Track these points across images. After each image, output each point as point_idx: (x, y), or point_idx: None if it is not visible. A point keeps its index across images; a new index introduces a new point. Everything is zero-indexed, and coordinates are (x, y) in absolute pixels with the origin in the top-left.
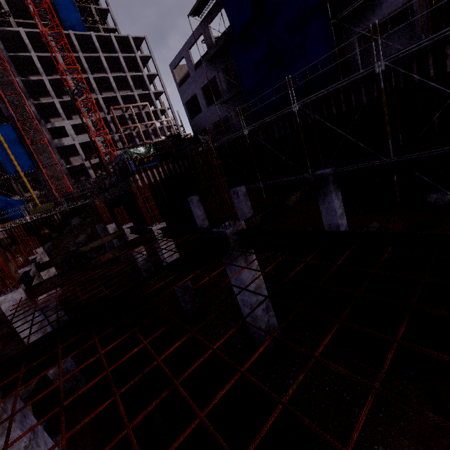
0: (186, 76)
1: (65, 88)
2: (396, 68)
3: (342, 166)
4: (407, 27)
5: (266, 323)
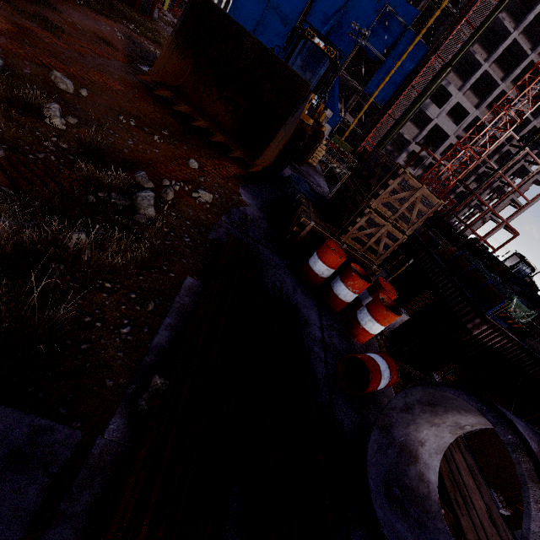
0: None
1: None
2: None
3: None
4: None
5: None
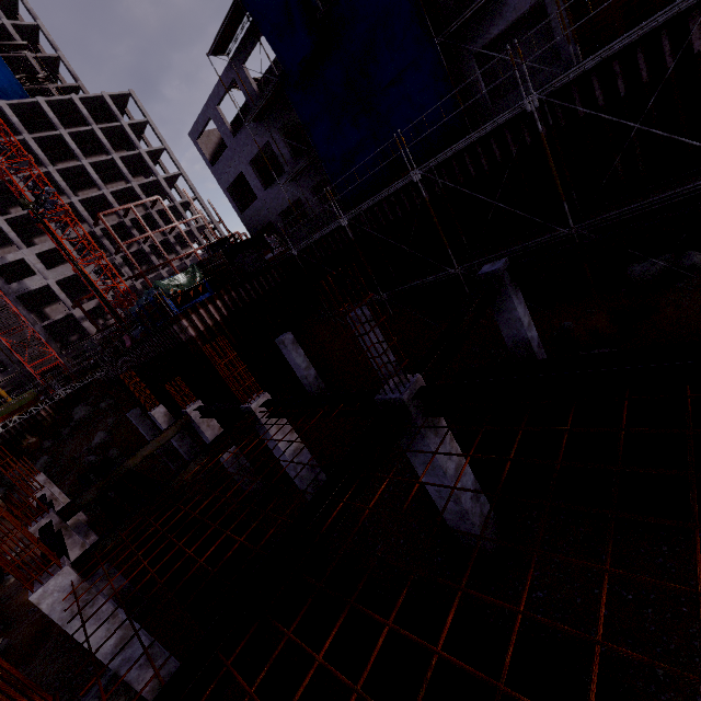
0: (219, 146)
1: (20, 200)
2: (556, 102)
3: (499, 249)
4: (538, 35)
5: (480, 516)
